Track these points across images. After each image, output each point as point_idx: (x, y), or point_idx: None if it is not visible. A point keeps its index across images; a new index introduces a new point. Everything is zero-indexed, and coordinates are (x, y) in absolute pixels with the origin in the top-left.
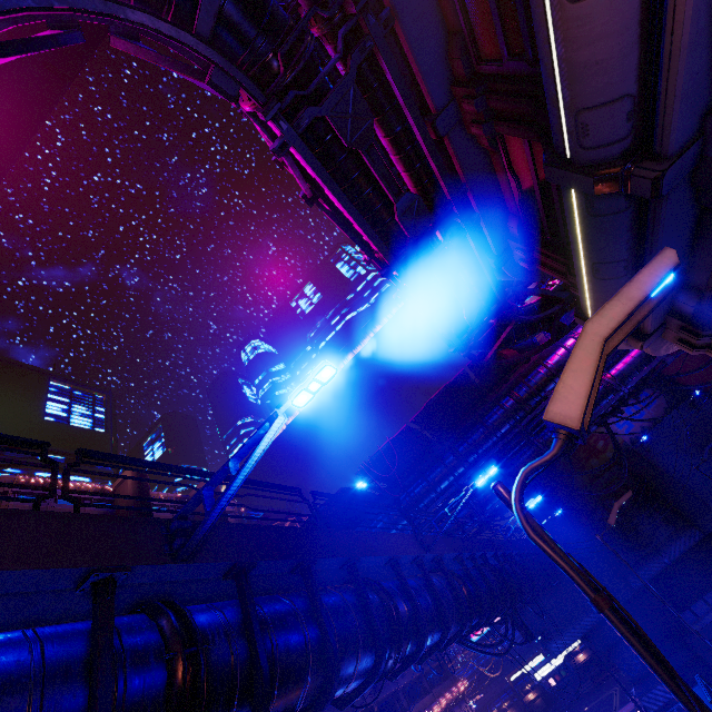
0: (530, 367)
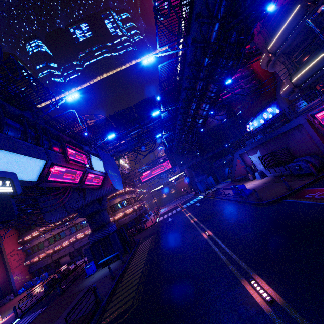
0: None
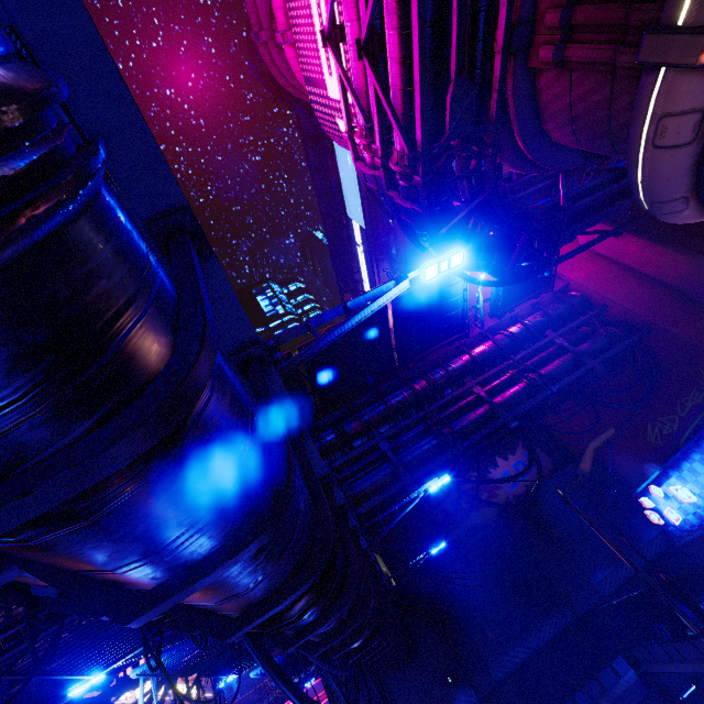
0: (450, 354)
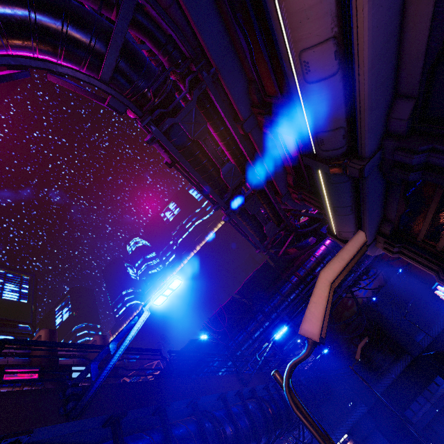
0: (305, 257)
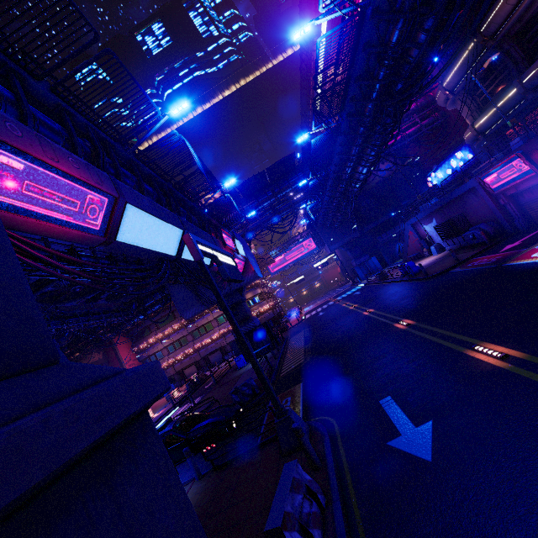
0: None
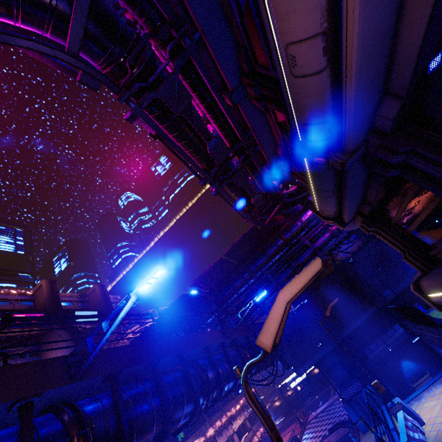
0: (292, 221)
